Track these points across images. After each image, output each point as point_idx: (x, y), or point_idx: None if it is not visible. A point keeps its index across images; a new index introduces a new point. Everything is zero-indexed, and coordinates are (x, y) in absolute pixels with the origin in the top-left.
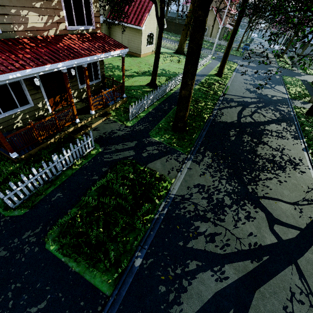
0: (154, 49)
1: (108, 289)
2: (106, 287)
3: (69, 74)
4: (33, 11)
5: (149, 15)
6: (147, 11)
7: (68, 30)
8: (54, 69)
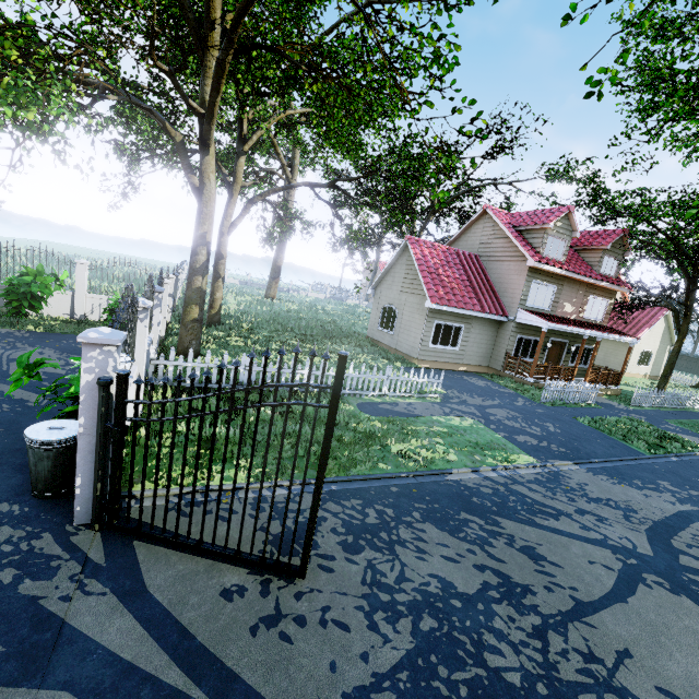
0: (648, 373)
1: (646, 454)
2: (643, 453)
3: (567, 350)
4: (570, 303)
5: (649, 331)
6: (647, 325)
7: (583, 318)
8: (583, 333)
